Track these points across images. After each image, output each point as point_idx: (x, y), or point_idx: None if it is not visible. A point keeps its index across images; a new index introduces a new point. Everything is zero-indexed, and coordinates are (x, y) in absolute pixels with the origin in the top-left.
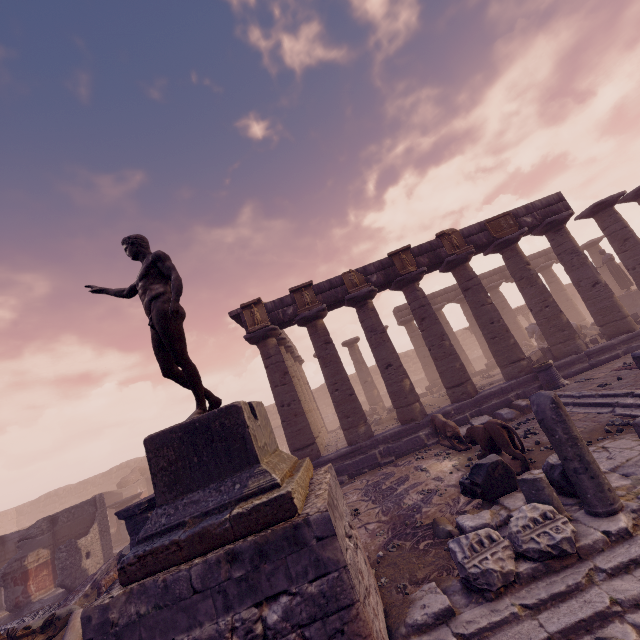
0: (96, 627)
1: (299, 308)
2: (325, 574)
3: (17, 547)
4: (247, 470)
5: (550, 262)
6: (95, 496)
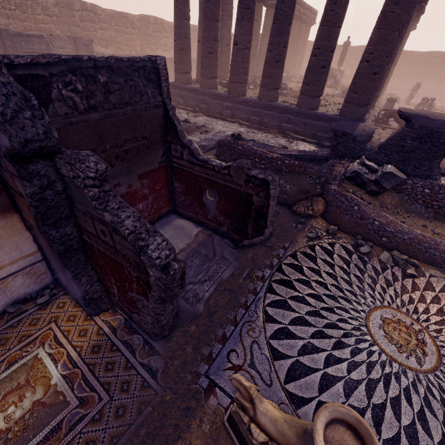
0: None
1: None
2: None
3: (101, 178)
4: None
5: (309, 20)
6: (155, 58)
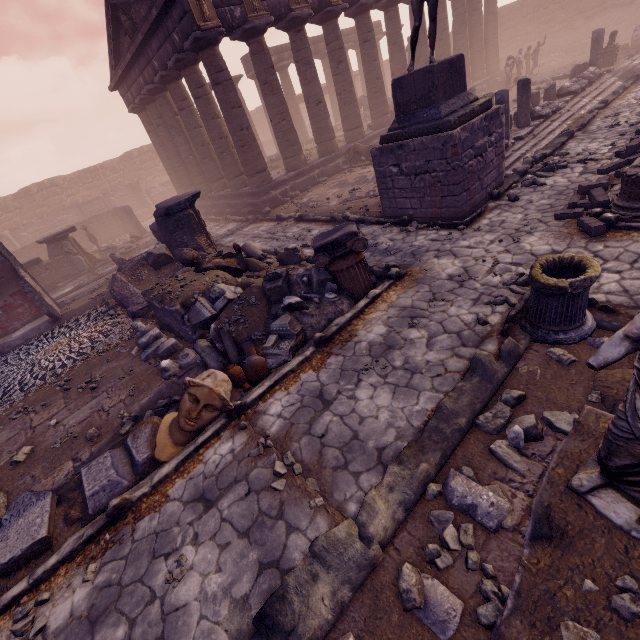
0: (457, 140)
1: (248, 13)
2: (500, 128)
3: None
4: (464, 93)
5: None
6: None
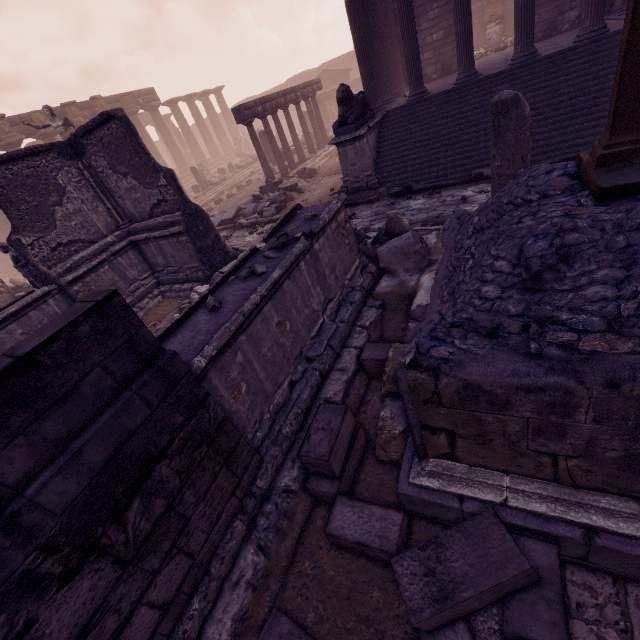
0: None
1: (1, 135)
2: None
3: None
4: None
5: (145, 124)
6: None
